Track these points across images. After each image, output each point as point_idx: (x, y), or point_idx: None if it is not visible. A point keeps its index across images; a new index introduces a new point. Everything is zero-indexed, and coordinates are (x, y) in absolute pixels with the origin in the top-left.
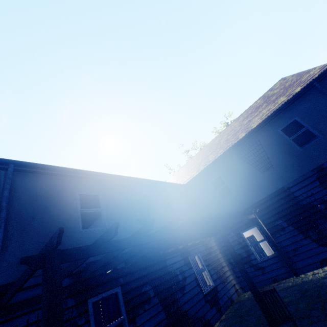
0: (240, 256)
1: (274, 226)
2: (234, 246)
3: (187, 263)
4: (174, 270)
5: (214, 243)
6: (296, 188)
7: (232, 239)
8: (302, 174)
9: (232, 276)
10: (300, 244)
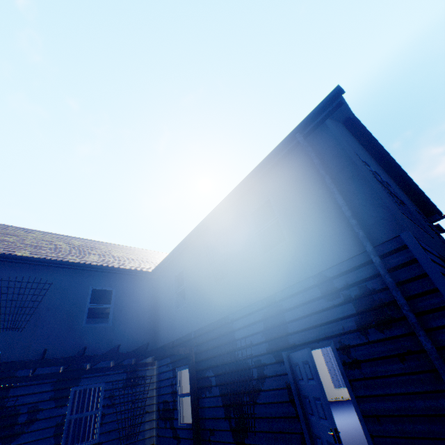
0: (168, 405)
1: (204, 378)
2: (167, 386)
3: (59, 397)
4: (17, 406)
5: (155, 372)
6: (239, 324)
7: (168, 374)
8: (251, 303)
9: (155, 431)
10: (219, 426)
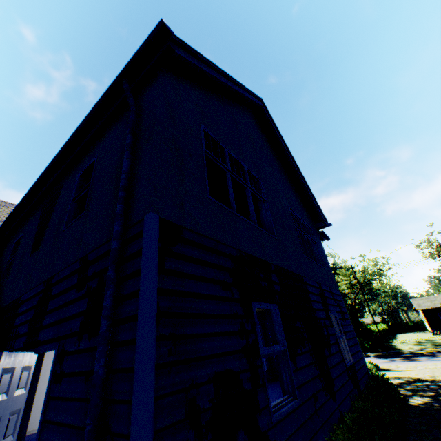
0: None
1: None
2: None
3: None
4: None
5: None
6: (22, 308)
7: None
8: (38, 284)
9: None
10: None
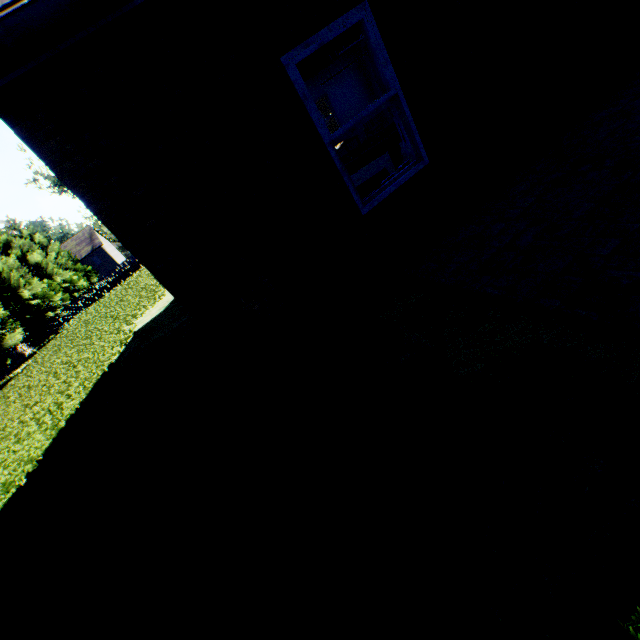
0: None
1: None
2: None
3: None
4: None
5: None
6: None
7: None
8: None
9: None
10: None
